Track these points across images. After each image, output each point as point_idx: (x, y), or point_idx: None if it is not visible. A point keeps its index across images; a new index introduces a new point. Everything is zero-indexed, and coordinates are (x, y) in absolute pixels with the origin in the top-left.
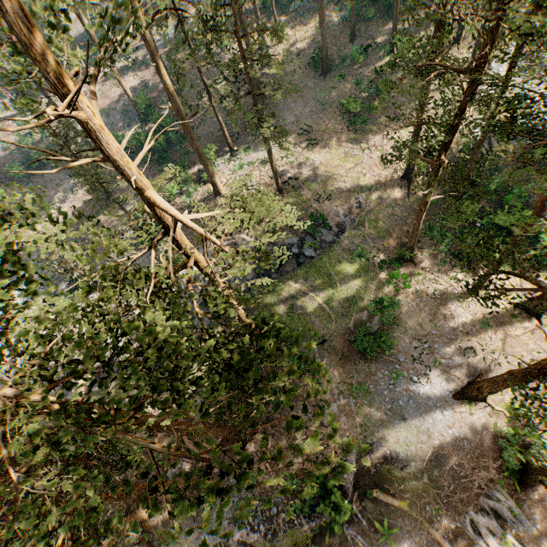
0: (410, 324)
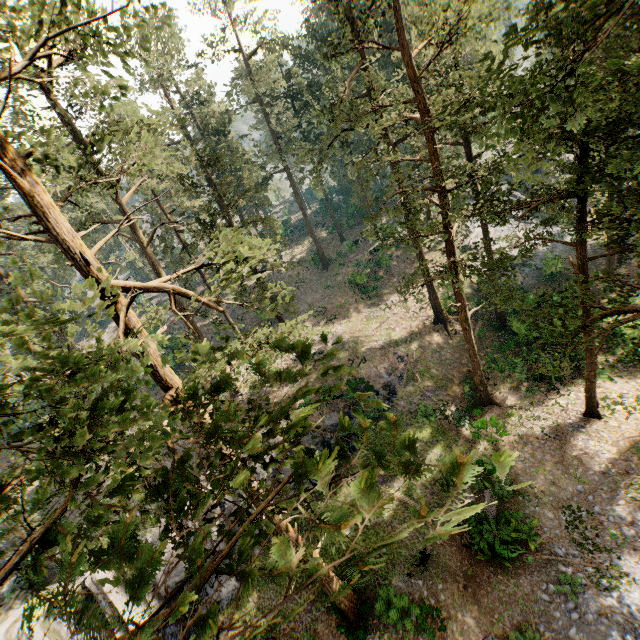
0: (539, 486)
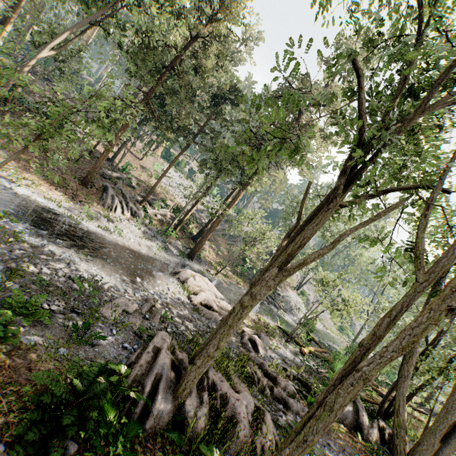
0: None
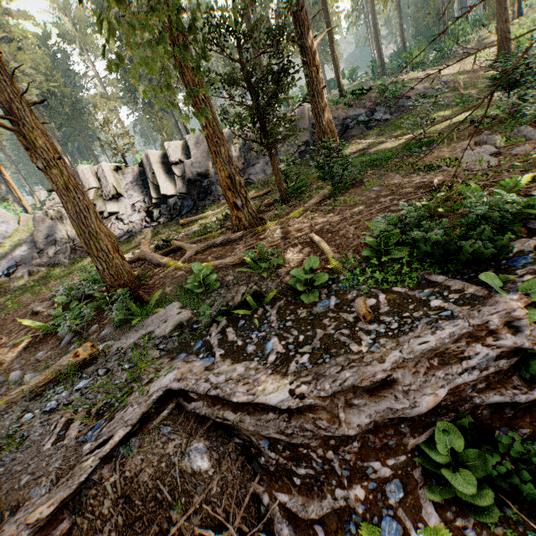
0: None
